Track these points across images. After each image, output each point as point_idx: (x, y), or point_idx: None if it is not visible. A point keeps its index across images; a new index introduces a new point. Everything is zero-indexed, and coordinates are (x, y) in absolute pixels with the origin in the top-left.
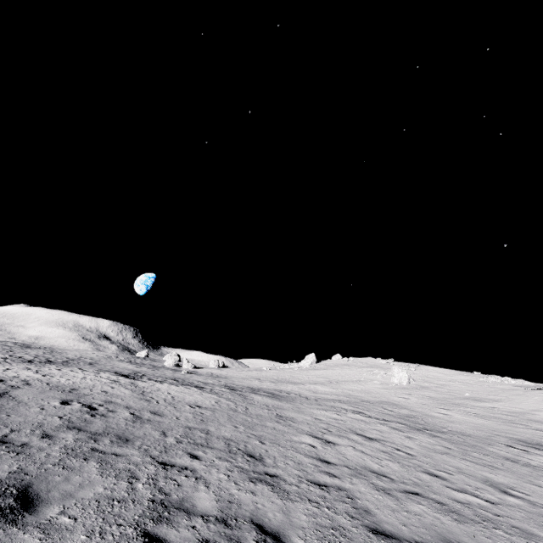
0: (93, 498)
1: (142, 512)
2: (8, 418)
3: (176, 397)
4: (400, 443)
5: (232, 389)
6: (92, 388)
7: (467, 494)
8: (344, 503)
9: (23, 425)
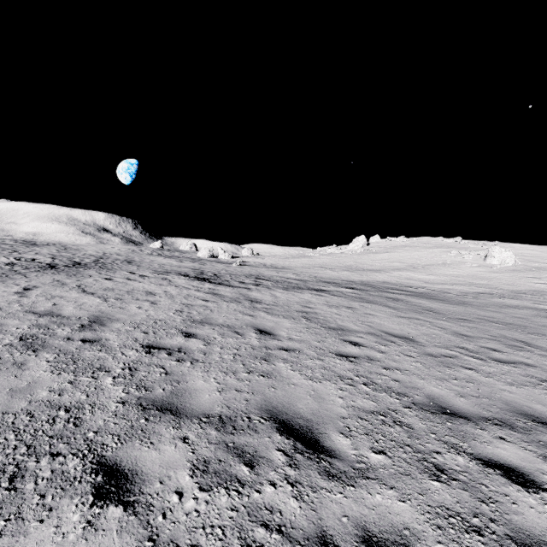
0: None
1: None
2: None
3: (371, 324)
4: None
5: (348, 287)
6: (226, 325)
7: None
8: None
9: None
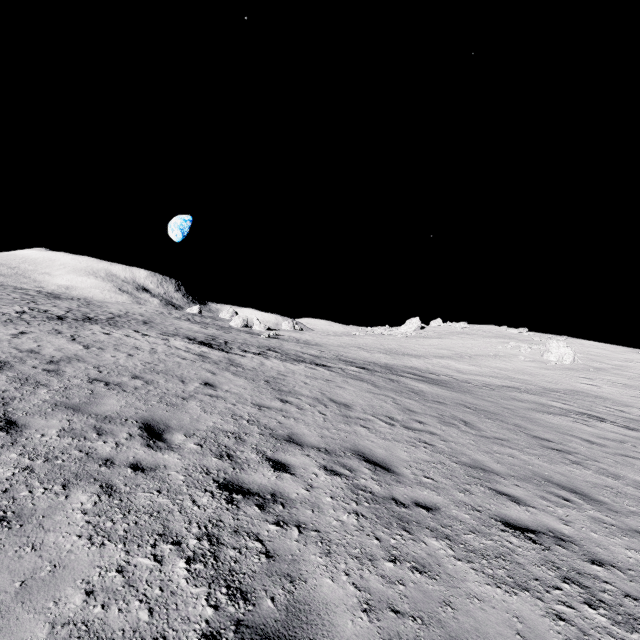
0: None
1: None
2: None
3: (327, 393)
4: None
5: (360, 366)
6: (180, 376)
7: None
8: None
9: None
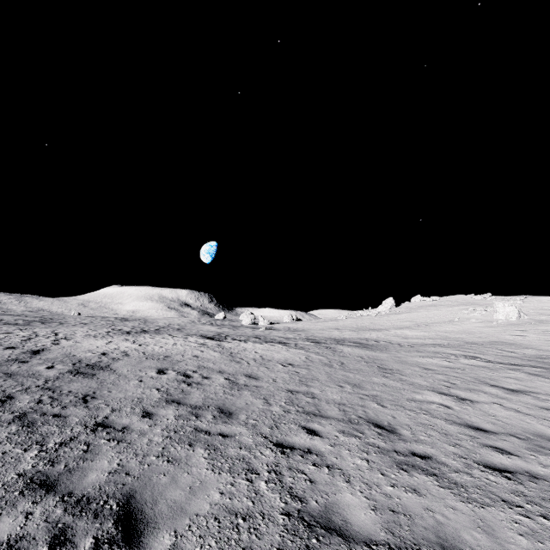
0: (210, 513)
1: (279, 539)
2: (109, 395)
3: (265, 356)
4: None
5: (316, 341)
6: (183, 353)
7: None
8: None
9: (123, 402)
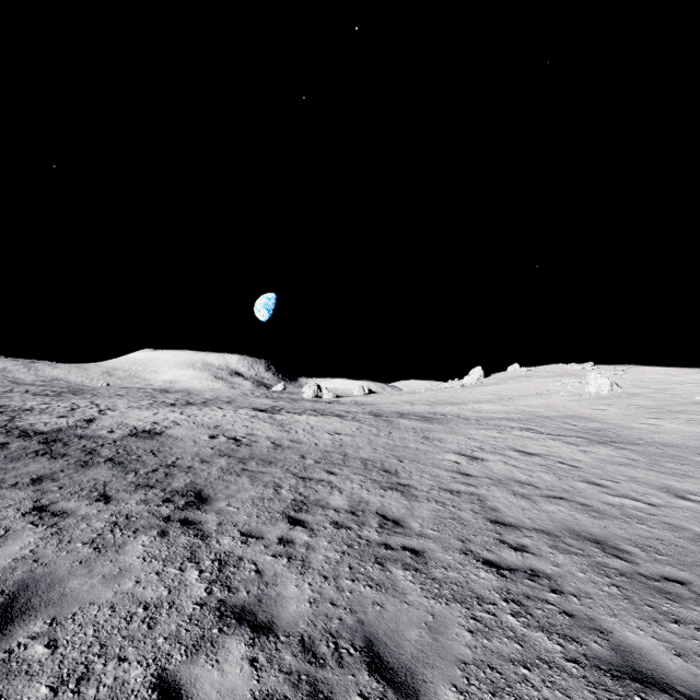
0: (249, 498)
1: (286, 506)
2: (172, 450)
3: (315, 427)
4: (568, 457)
5: (378, 415)
6: (233, 424)
7: (625, 498)
8: (472, 504)
9: (184, 455)
